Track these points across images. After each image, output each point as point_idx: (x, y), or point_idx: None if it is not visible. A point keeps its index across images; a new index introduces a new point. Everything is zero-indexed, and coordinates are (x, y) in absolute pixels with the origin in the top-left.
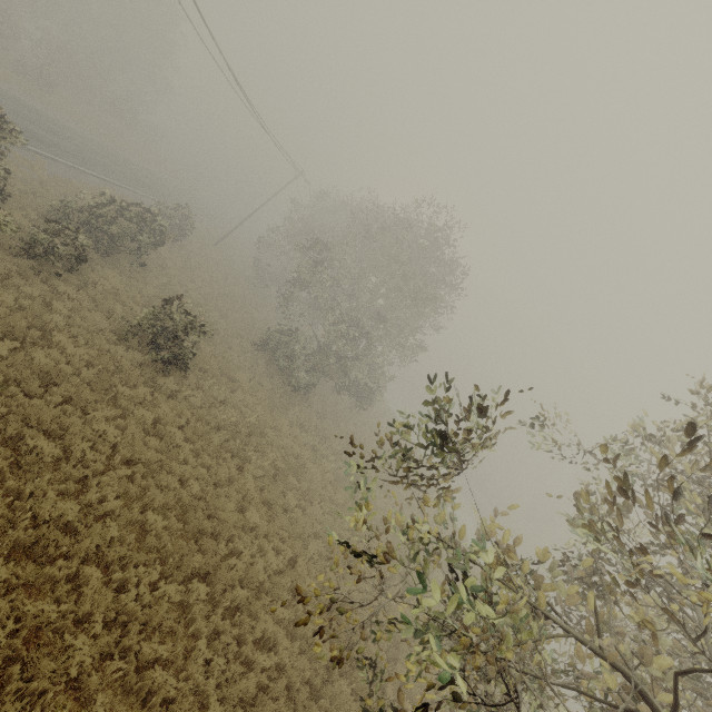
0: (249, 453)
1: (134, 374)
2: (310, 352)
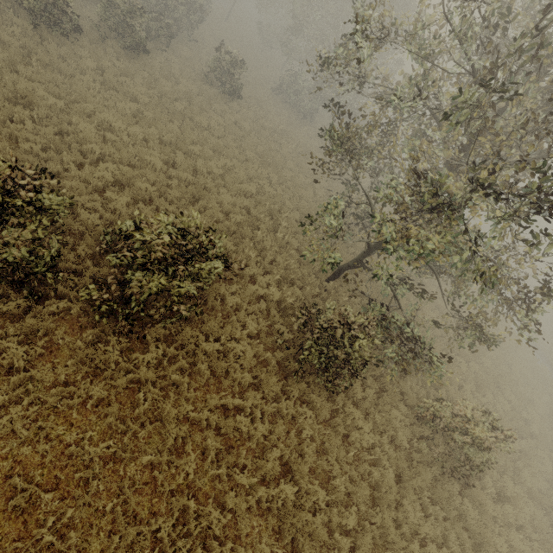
0: (283, 141)
1: (218, 99)
2: (311, 87)
